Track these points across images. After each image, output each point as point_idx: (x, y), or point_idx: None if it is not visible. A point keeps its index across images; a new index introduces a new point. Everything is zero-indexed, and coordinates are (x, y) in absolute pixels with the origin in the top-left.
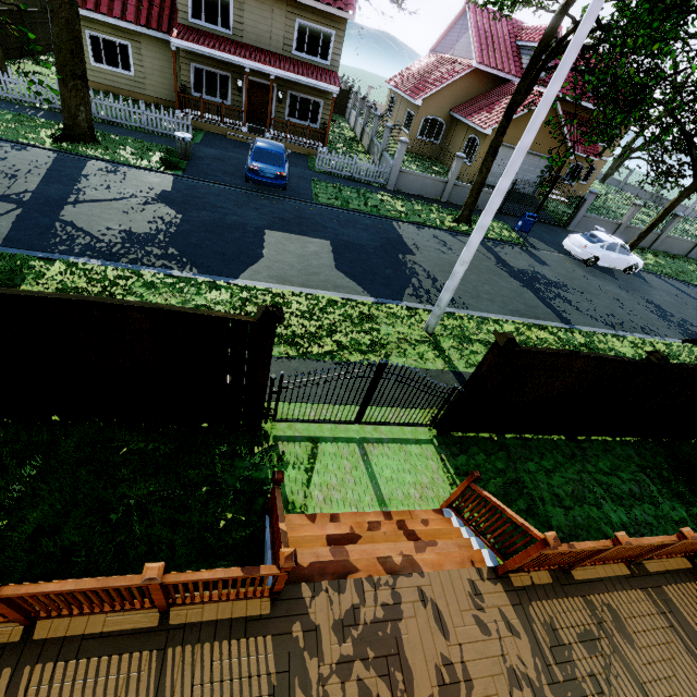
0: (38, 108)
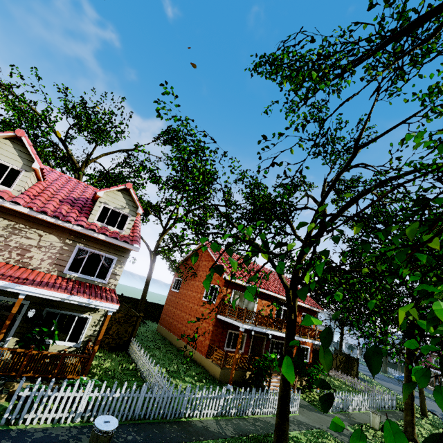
0: (392, 374)
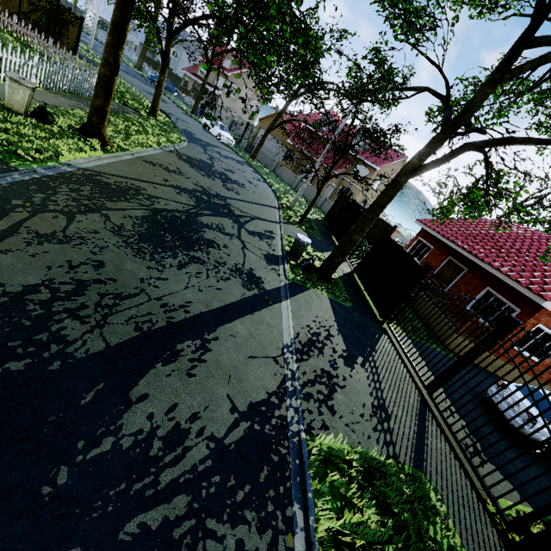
0: None
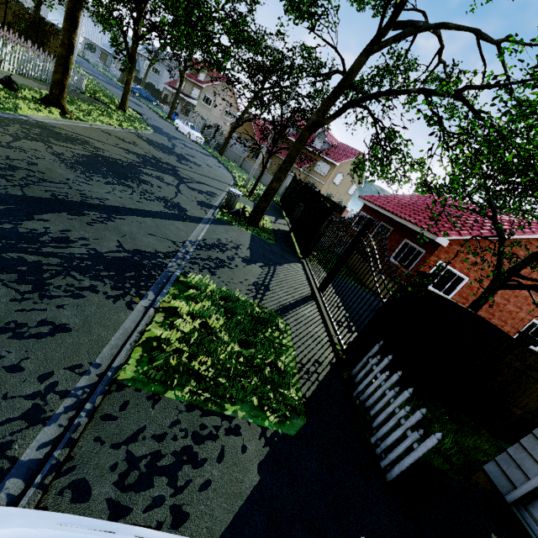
0: None
